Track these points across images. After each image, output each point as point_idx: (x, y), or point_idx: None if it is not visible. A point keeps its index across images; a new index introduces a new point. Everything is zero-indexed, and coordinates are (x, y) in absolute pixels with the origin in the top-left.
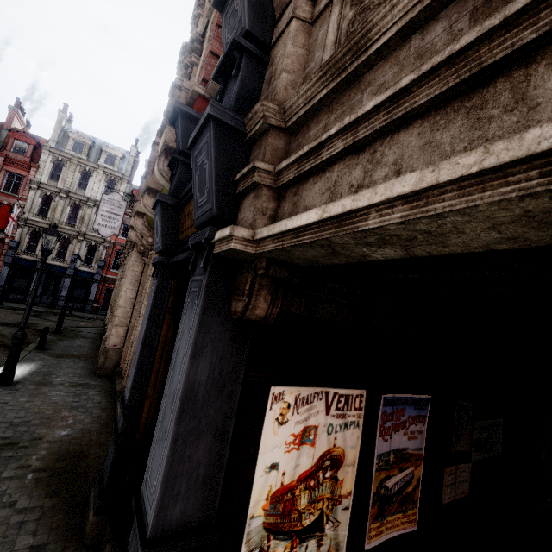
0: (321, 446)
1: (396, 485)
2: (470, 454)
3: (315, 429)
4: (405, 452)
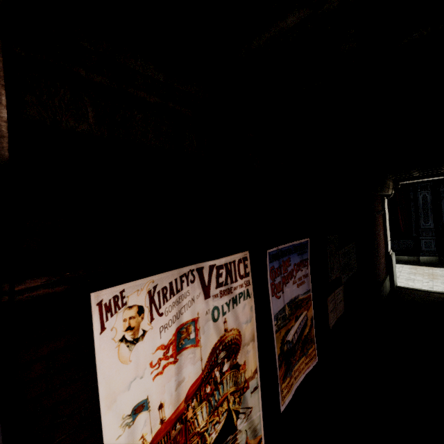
0: (208, 340)
1: (295, 334)
2: (340, 278)
3: (194, 324)
4: (297, 300)
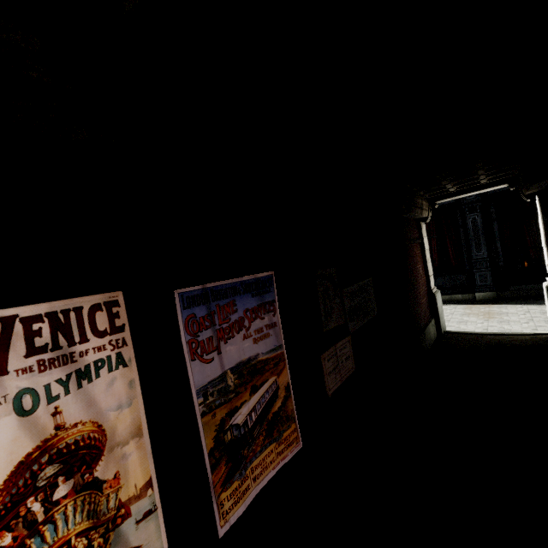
0: (5, 450)
1: (252, 413)
2: (347, 326)
3: None
4: (255, 362)
